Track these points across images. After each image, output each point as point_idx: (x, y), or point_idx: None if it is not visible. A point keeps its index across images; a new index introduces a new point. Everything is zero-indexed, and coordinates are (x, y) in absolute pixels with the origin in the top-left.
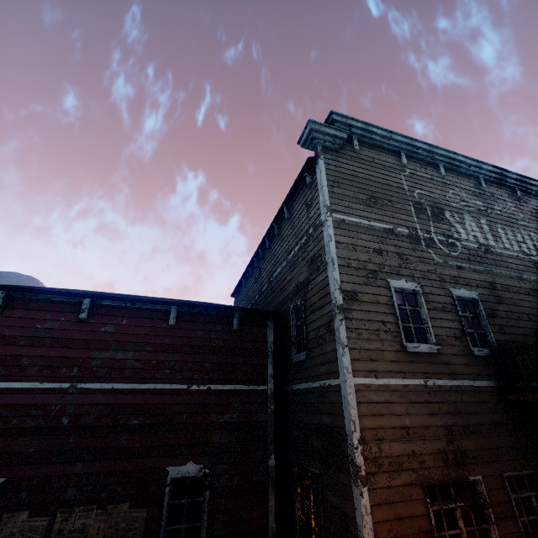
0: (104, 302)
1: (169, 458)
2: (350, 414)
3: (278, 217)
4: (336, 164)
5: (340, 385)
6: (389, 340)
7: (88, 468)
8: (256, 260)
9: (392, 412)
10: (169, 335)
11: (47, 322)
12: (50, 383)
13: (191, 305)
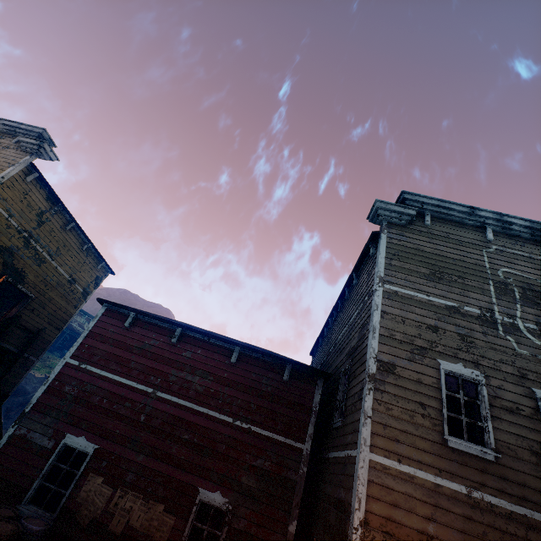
0: (190, 333)
1: (203, 480)
2: (357, 490)
3: (349, 282)
4: (400, 238)
5: (356, 456)
6: (426, 426)
7: (146, 462)
8: (331, 321)
9: (411, 508)
10: (228, 371)
11: (152, 340)
12: (141, 385)
13: (251, 349)
